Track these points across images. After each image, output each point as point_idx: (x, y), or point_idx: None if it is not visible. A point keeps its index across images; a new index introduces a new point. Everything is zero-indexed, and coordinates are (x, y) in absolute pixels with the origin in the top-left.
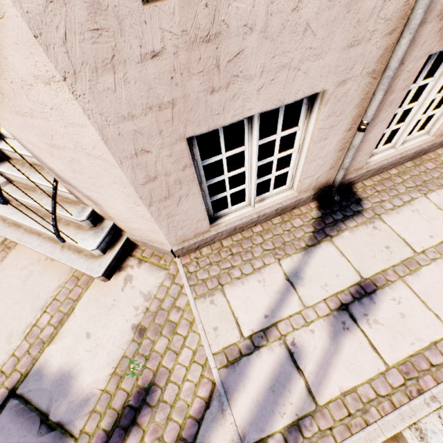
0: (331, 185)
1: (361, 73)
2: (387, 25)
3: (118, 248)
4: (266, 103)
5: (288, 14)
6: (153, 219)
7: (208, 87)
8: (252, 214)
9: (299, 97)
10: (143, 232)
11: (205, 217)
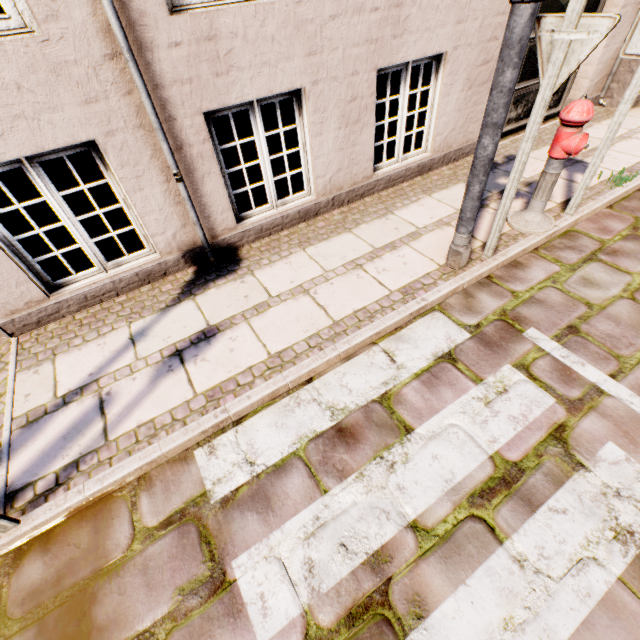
0: (201, 247)
1: (128, 126)
2: (119, 88)
3: None
4: (21, 149)
5: None
6: None
7: None
8: (105, 280)
9: (62, 145)
10: None
11: (27, 278)
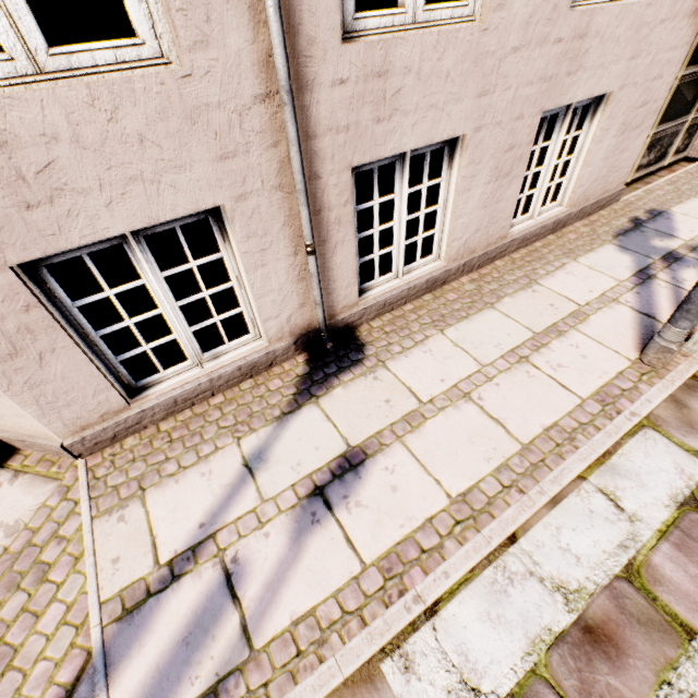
0: (317, 329)
1: (264, 187)
2: (263, 138)
3: None
4: (130, 221)
5: (105, 124)
6: (0, 390)
7: (19, 202)
8: (201, 378)
9: (182, 214)
10: (11, 420)
11: (109, 384)
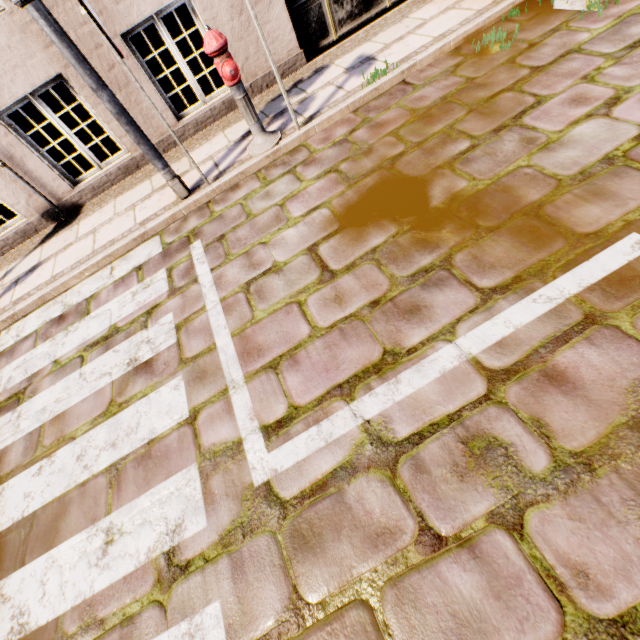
0: (52, 208)
1: None
2: None
3: None
4: None
5: None
6: None
7: None
8: None
9: None
10: None
11: None
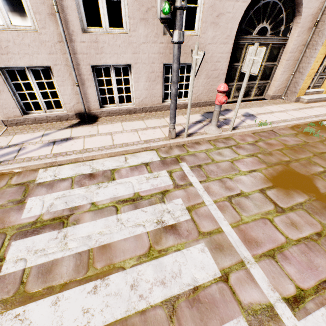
0: (83, 113)
1: (62, 64)
2: (61, 51)
3: None
4: (25, 63)
5: (21, 40)
6: None
7: (0, 53)
8: (44, 115)
9: (39, 65)
10: None
11: (17, 106)
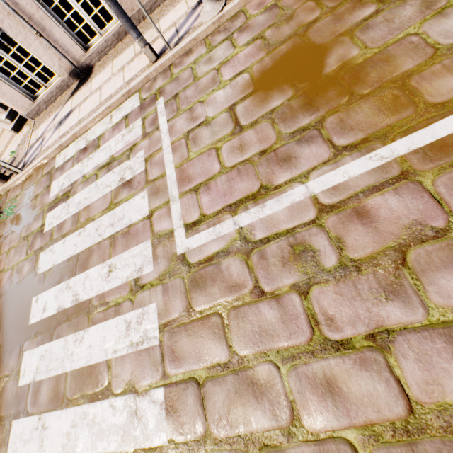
0: (74, 69)
1: (5, 16)
2: None
3: (17, 119)
4: None
5: None
6: None
7: None
8: (48, 93)
9: None
10: (15, 108)
11: (22, 95)
